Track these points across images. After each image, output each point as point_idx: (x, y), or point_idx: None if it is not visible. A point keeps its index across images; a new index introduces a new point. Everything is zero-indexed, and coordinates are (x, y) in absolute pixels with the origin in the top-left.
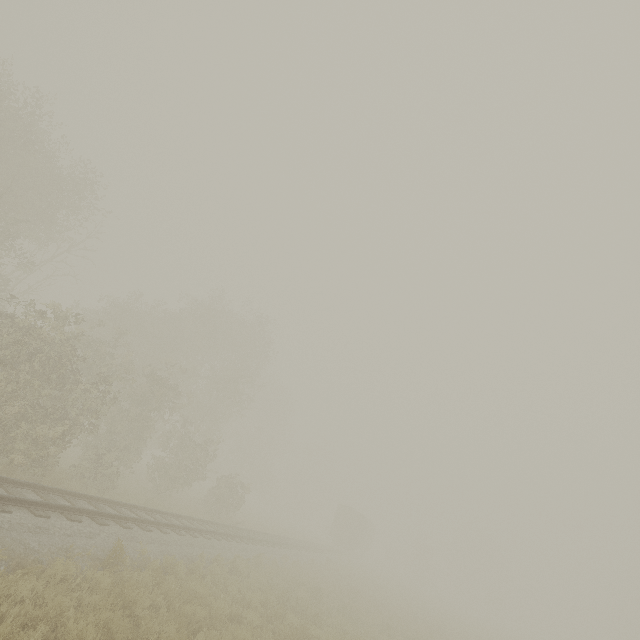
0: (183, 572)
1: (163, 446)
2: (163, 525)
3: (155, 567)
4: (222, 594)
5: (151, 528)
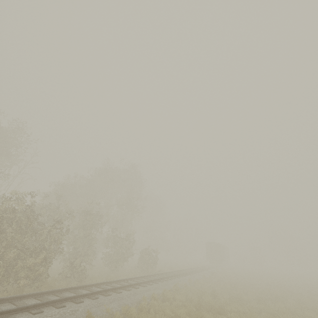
0: (135, 313)
1: (106, 246)
2: (117, 288)
3: (117, 317)
4: (162, 317)
5: (110, 293)
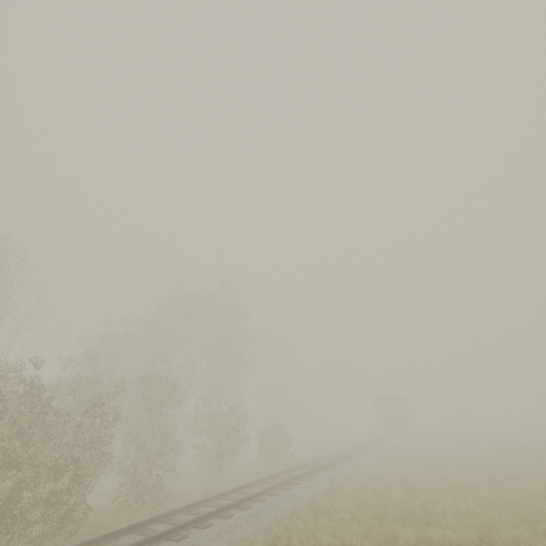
0: None
1: (196, 433)
2: (223, 510)
3: None
4: None
5: (211, 521)
